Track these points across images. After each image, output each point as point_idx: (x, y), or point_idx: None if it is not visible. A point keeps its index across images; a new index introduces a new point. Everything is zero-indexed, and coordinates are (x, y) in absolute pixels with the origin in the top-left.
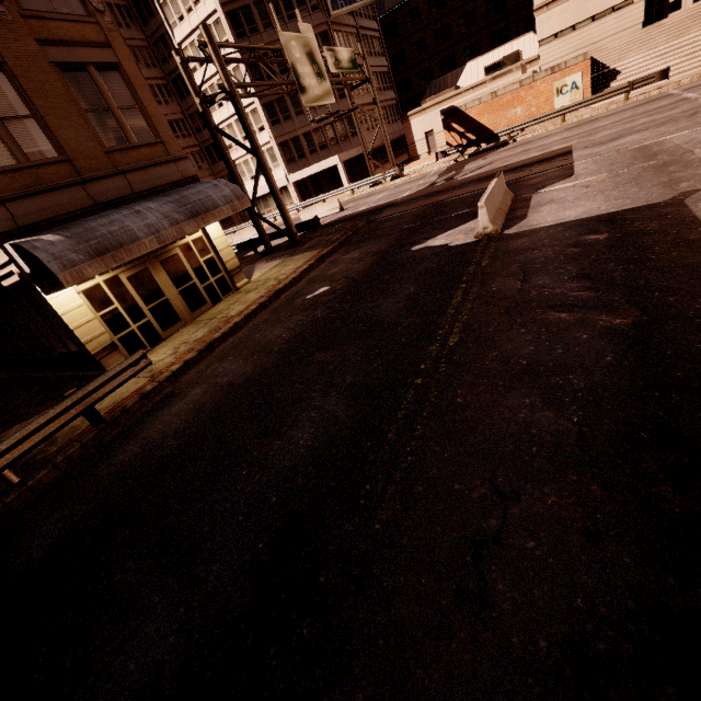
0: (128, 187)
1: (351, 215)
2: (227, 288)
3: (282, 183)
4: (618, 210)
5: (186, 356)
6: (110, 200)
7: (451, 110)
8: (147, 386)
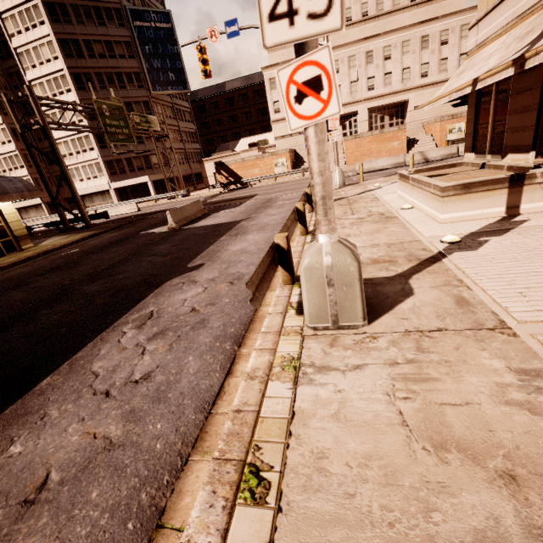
0: None
1: (140, 214)
2: (12, 248)
3: (105, 187)
4: (223, 222)
5: None
6: None
7: (220, 163)
8: None
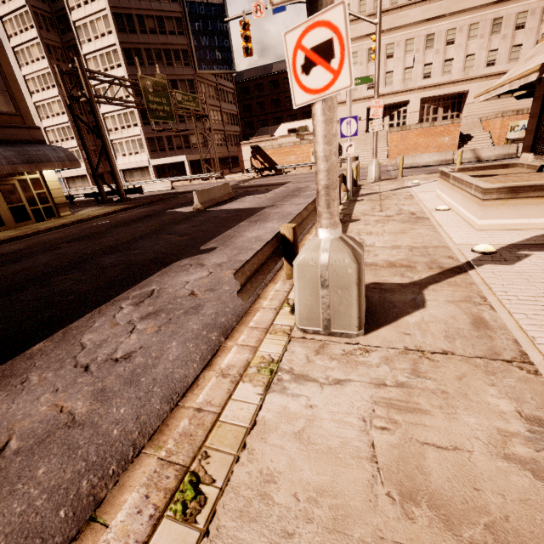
0: None
1: (172, 192)
2: (52, 214)
3: (145, 164)
4: (248, 208)
5: None
6: None
7: (257, 147)
8: None
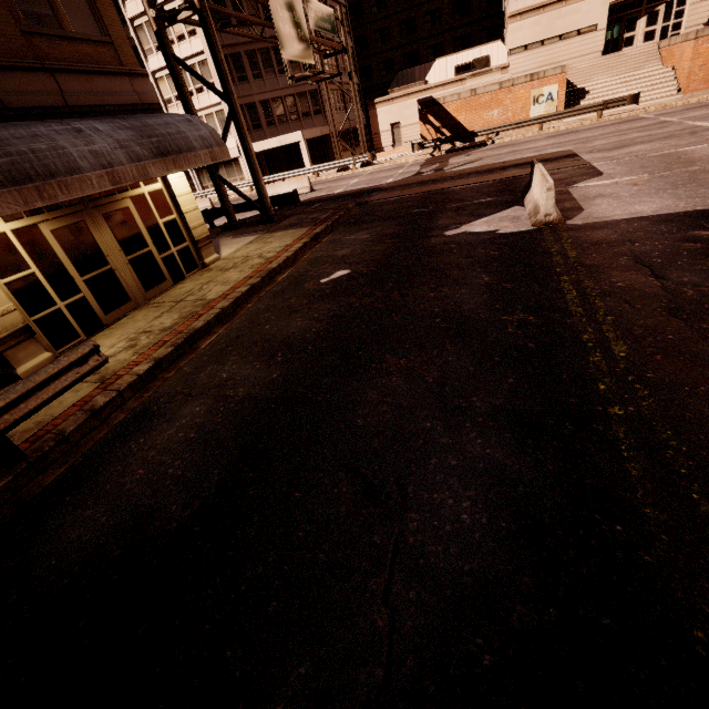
0: (58, 95)
1: (327, 196)
2: (192, 263)
3: (232, 154)
4: (707, 208)
5: (156, 352)
6: (27, 107)
7: (429, 101)
8: (96, 396)
